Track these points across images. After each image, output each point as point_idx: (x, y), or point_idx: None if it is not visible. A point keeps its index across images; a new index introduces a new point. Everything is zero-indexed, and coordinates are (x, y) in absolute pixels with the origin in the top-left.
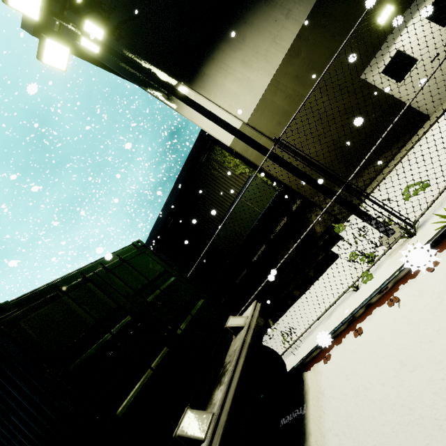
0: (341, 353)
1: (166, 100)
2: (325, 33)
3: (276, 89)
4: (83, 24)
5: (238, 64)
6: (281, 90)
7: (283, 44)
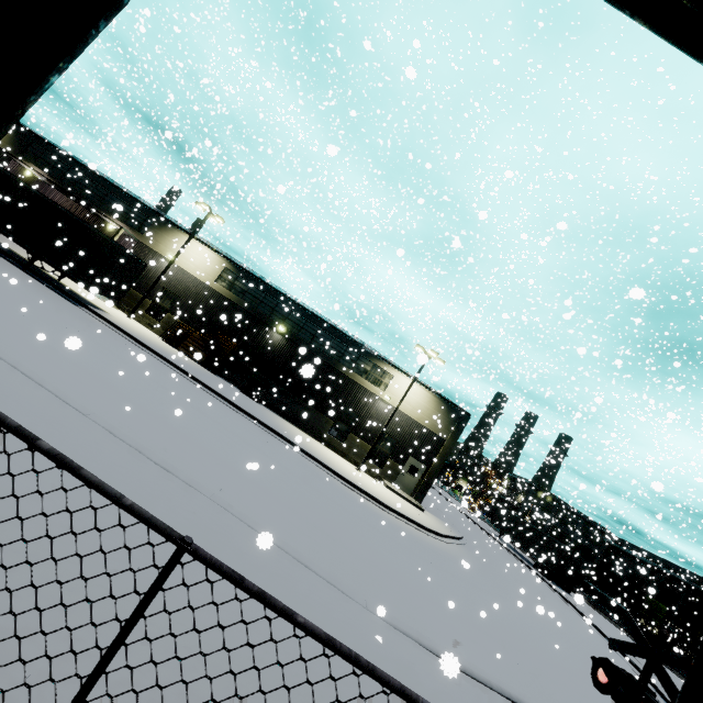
0: None
1: None
2: None
3: None
4: None
5: None
6: None
7: None
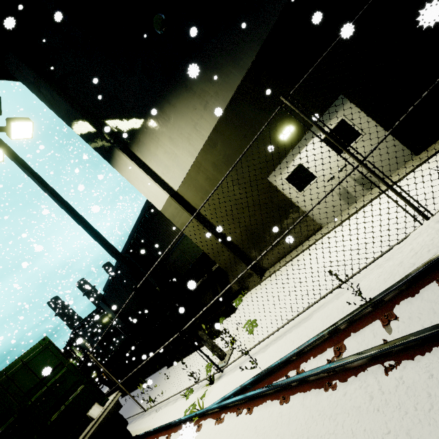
0: None
1: (108, 160)
2: (237, 132)
3: (198, 170)
4: (10, 125)
5: (167, 139)
6: (203, 172)
7: (203, 132)
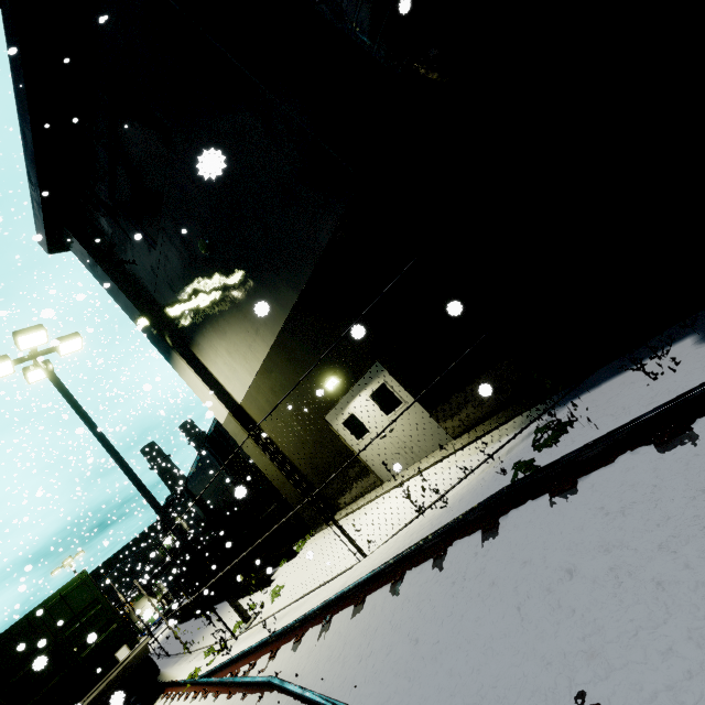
0: (163, 699)
1: (168, 360)
2: (290, 365)
3: (258, 390)
4: (58, 346)
5: (225, 351)
6: (263, 393)
7: (258, 355)
